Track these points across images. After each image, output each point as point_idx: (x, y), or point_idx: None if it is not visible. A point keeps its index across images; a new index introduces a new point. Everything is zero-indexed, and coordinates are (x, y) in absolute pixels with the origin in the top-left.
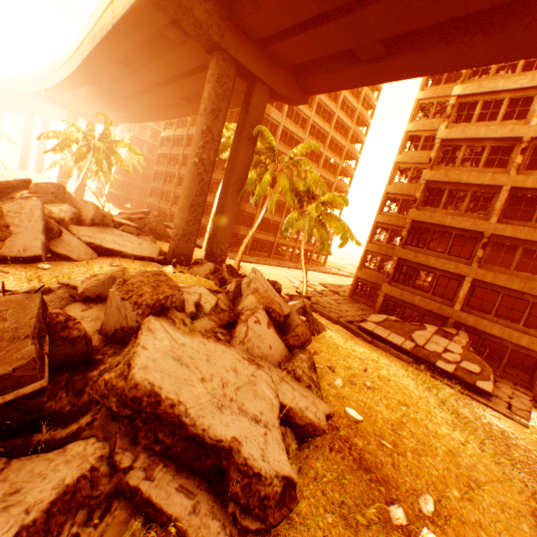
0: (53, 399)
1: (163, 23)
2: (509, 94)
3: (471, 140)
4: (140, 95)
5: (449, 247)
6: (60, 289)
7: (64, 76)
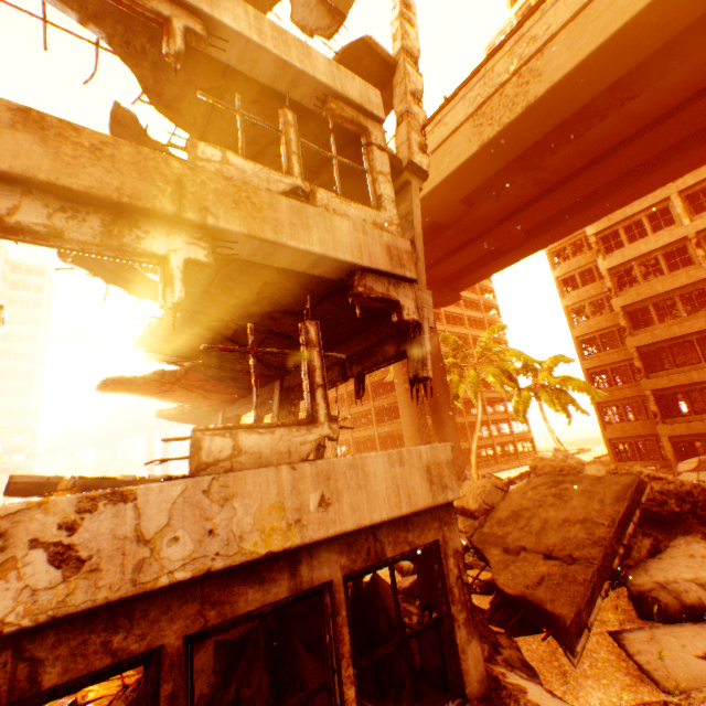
0: None
1: None
2: (642, 214)
3: (637, 258)
4: None
5: (699, 353)
6: None
7: None
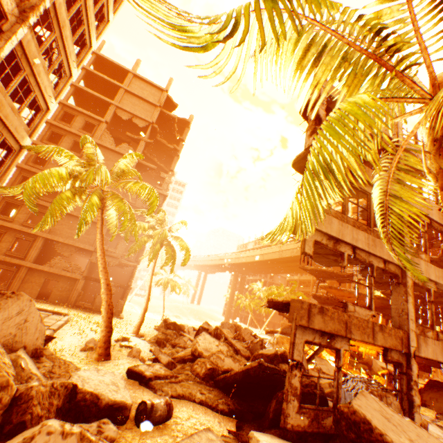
0: None
1: None
2: None
3: None
4: (297, 265)
5: None
6: None
7: (252, 260)
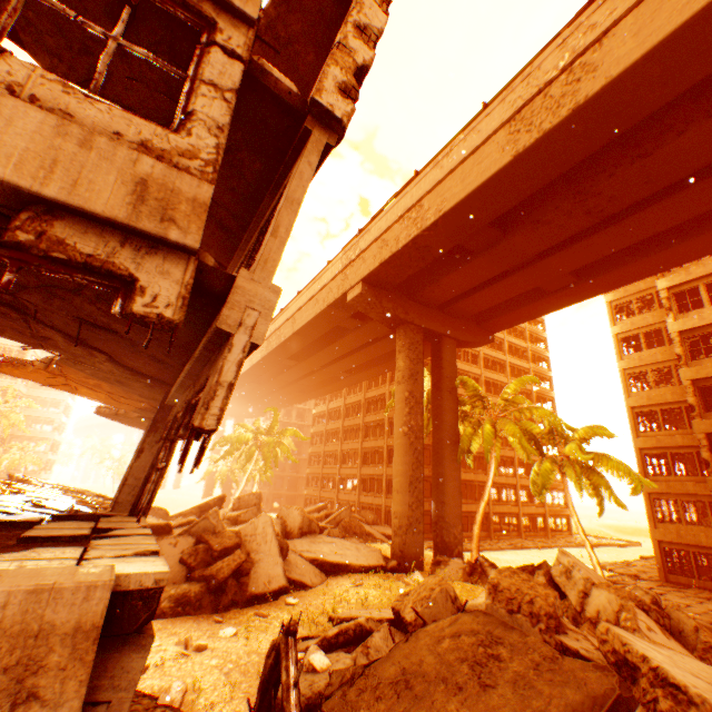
0: None
1: (343, 318)
2: None
3: None
4: (299, 379)
5: None
6: (367, 621)
7: None
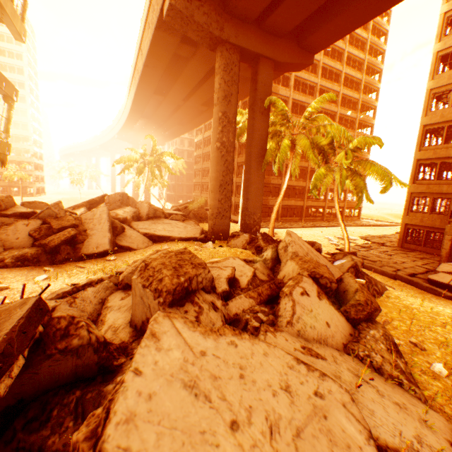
0: (56, 432)
1: (175, 44)
2: None
3: None
4: (173, 114)
5: None
6: (110, 278)
7: (124, 120)
